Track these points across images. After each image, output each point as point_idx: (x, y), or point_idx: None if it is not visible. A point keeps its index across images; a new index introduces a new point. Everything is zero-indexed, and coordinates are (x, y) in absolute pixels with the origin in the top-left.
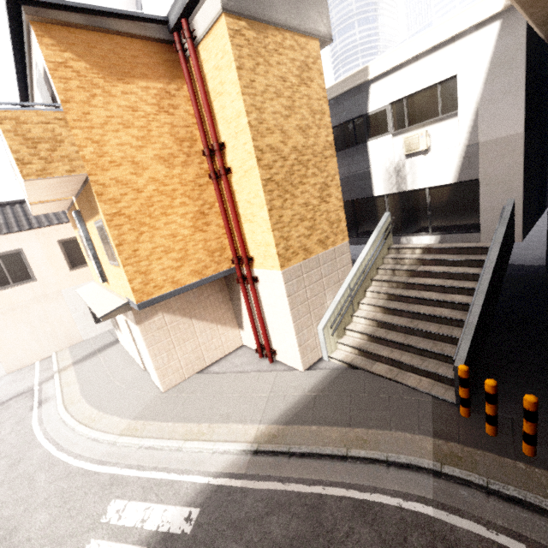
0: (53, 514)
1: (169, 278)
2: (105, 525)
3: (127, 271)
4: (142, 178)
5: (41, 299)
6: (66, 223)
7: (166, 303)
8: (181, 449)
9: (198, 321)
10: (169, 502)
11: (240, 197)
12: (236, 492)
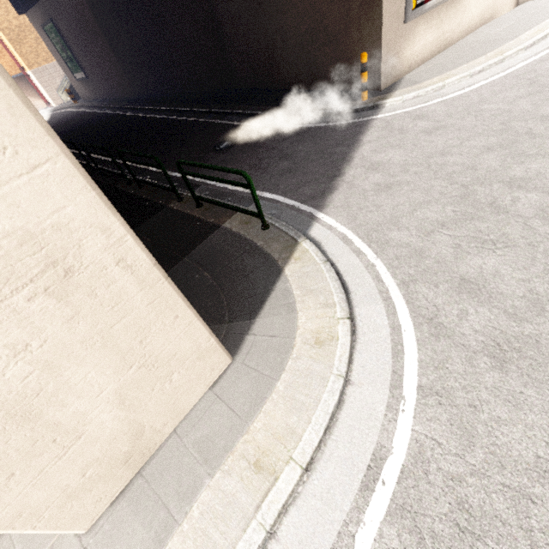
0: None
1: None
2: None
3: None
4: None
5: None
6: None
7: None
8: None
9: None
10: None
11: (8, 45)
12: None
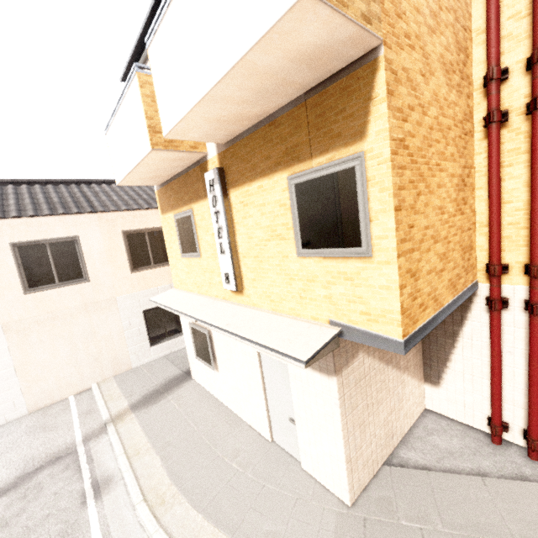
0: None
1: (432, 291)
2: None
3: (399, 266)
4: (427, 88)
5: (90, 307)
6: (135, 211)
7: None
8: None
9: (392, 369)
10: None
11: None
12: None
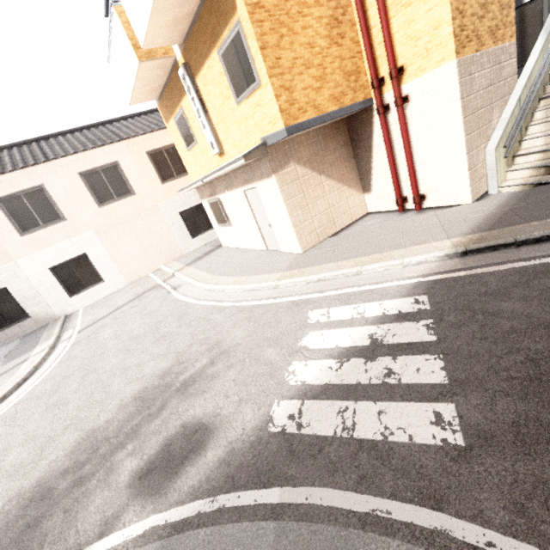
0: (249, 329)
1: (311, 102)
2: (316, 323)
3: (272, 84)
4: None
5: (142, 213)
6: (150, 133)
7: (296, 152)
8: (359, 273)
9: (326, 178)
10: (379, 300)
11: None
12: (465, 278)
